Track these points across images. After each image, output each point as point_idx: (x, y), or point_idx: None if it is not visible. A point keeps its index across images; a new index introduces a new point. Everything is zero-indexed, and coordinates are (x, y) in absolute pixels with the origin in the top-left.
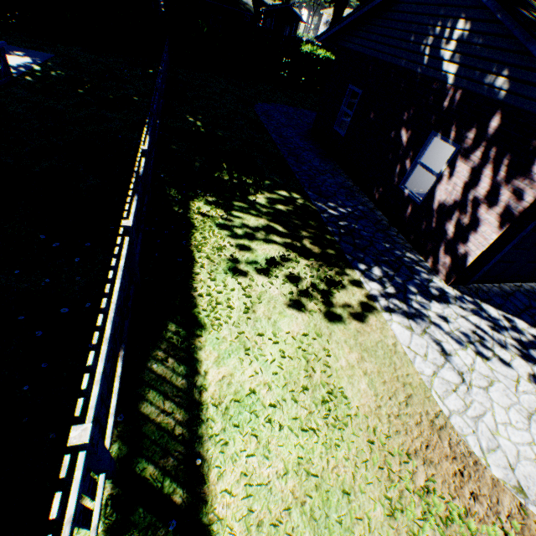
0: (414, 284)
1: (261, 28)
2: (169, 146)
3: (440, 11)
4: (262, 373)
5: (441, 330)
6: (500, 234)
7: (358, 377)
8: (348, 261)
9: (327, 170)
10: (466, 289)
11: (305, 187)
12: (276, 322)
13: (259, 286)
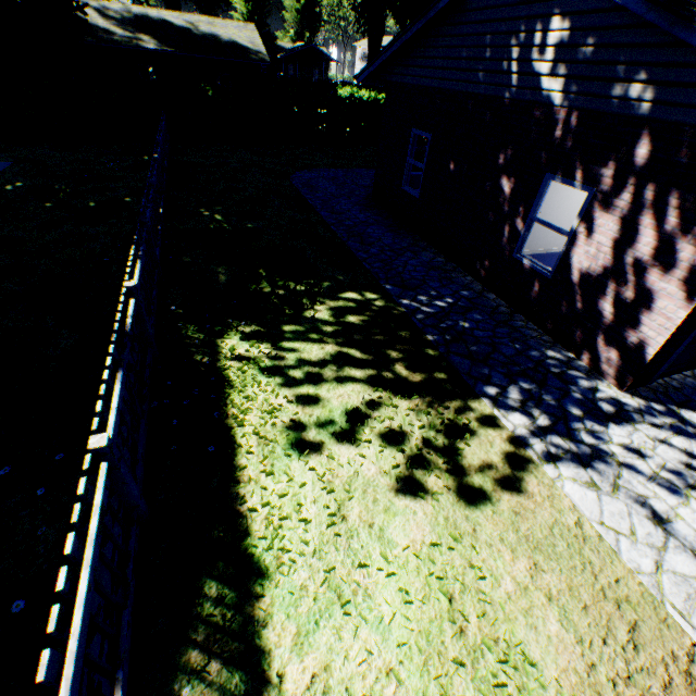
0: (575, 401)
1: (283, 77)
2: (180, 258)
3: (520, 11)
4: (379, 650)
5: (640, 475)
6: (691, 309)
7: (541, 609)
8: (469, 386)
9: (405, 247)
10: (649, 391)
11: (380, 279)
12: (384, 530)
13: (343, 465)
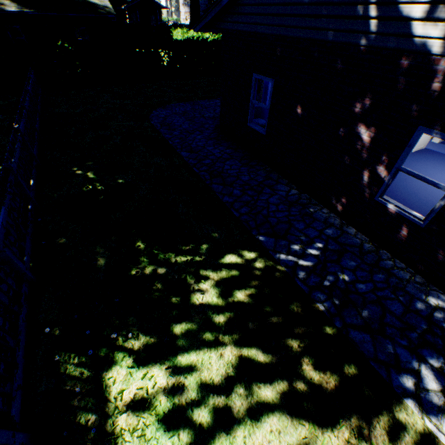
0: None
1: (129, 24)
2: (54, 241)
3: None
4: None
5: None
6: None
7: None
8: (384, 380)
9: (261, 182)
10: None
11: (251, 229)
12: None
13: None
